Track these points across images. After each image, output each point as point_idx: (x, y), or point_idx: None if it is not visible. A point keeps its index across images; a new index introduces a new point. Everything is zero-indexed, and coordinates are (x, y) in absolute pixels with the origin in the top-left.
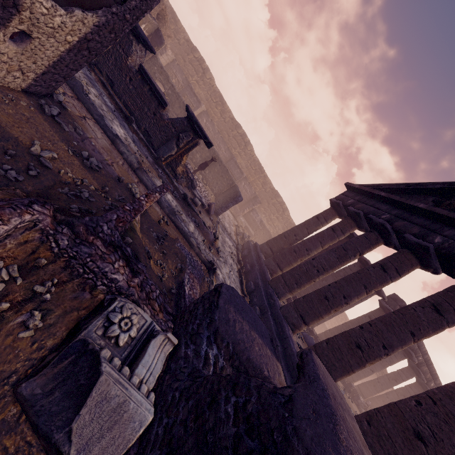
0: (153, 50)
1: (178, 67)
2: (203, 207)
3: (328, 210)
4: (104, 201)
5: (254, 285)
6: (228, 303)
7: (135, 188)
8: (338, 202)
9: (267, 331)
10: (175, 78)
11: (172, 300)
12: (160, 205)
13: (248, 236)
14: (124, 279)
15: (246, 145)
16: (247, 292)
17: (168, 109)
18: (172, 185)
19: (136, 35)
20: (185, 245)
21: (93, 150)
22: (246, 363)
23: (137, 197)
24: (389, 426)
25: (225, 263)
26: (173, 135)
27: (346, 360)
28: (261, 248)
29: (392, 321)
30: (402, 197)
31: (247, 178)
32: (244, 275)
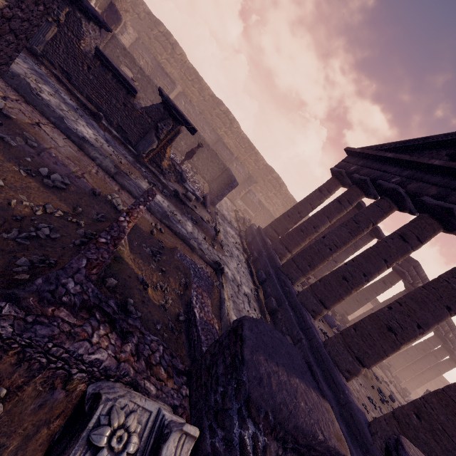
0: (107, 27)
1: (144, 46)
2: (198, 200)
3: (330, 180)
4: (73, 232)
5: (265, 273)
6: (255, 350)
7: (116, 198)
8: (340, 171)
9: (303, 359)
10: (143, 59)
11: (182, 332)
12: (150, 211)
13: (249, 220)
14: (110, 354)
15: (231, 122)
16: (259, 282)
17: (139, 96)
18: (160, 183)
19: (84, 10)
20: (185, 251)
21: (55, 163)
22: (293, 432)
23: (120, 209)
24: (442, 418)
25: (231, 256)
26: (150, 126)
27: (379, 345)
28: (265, 232)
29: (424, 298)
30: (412, 155)
31: (238, 159)
32: (253, 264)
